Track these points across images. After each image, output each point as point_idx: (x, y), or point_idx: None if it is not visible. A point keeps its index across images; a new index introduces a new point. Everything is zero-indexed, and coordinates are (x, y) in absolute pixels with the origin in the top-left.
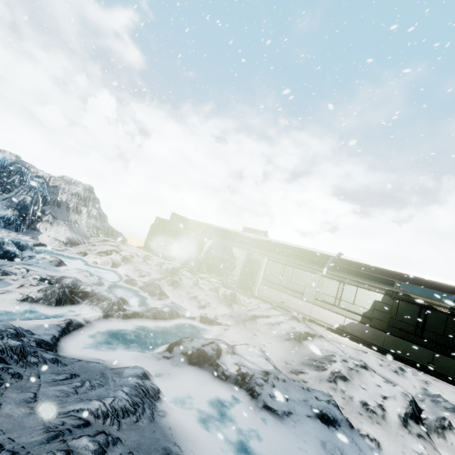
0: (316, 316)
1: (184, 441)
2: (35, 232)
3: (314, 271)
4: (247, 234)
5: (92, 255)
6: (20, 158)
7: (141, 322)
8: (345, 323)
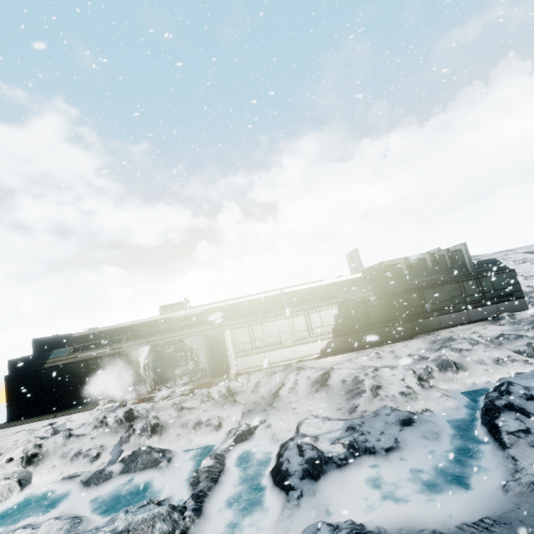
0: (301, 354)
1: (413, 524)
2: None
3: (280, 317)
4: (177, 314)
5: None
6: None
7: (212, 500)
8: (324, 346)
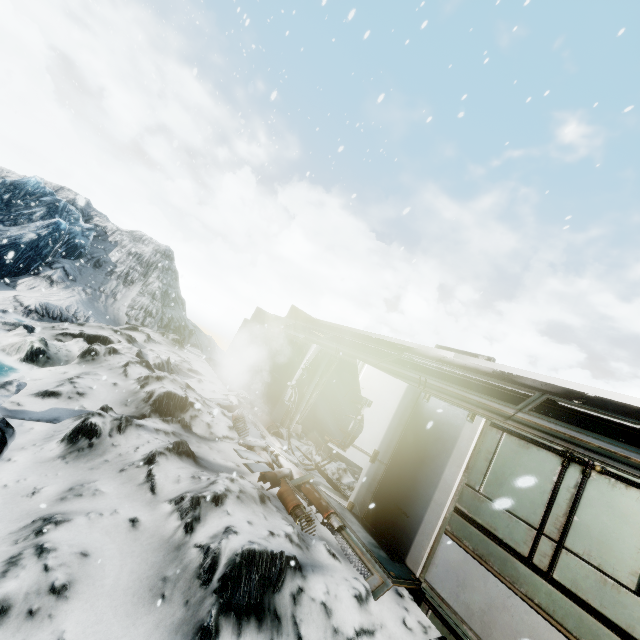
0: None
1: None
2: (3, 287)
3: None
4: (434, 352)
5: (19, 329)
6: (90, 204)
7: None
8: None
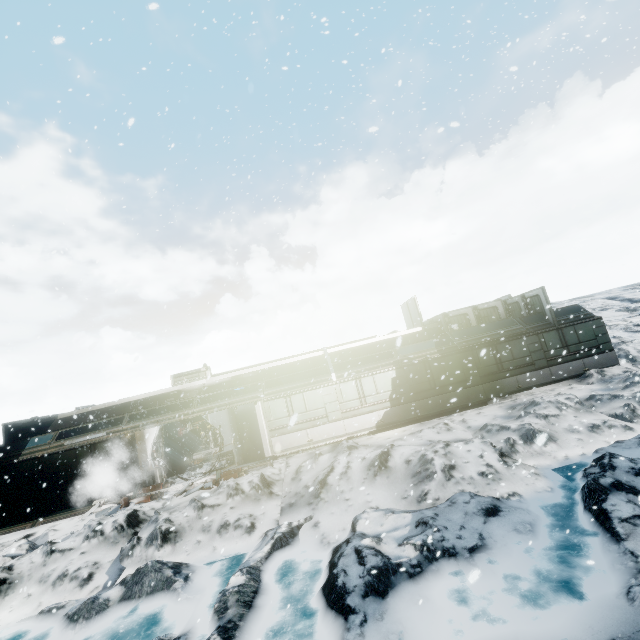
0: (352, 429)
1: None
2: None
3: (324, 384)
4: (194, 384)
5: None
6: None
7: (245, 633)
8: (380, 417)
